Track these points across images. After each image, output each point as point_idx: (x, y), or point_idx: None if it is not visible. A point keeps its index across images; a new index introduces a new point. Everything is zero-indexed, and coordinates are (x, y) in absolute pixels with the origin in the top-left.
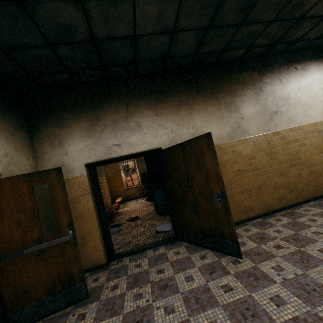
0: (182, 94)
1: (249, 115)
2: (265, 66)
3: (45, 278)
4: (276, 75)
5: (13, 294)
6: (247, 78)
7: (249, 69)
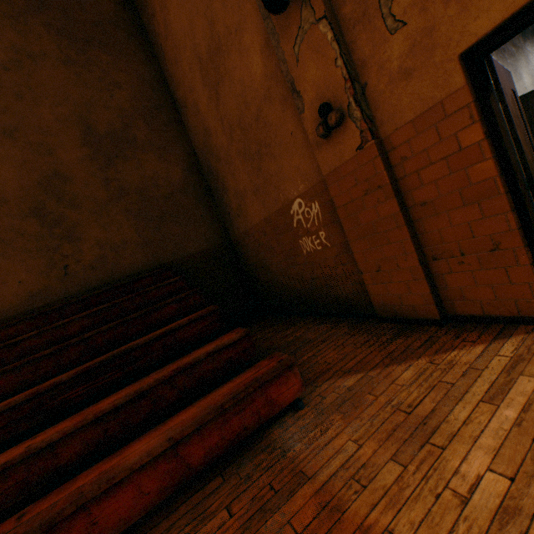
0: None
1: (528, 86)
2: (523, 32)
3: None
4: (531, 46)
5: None
6: (517, 41)
7: None
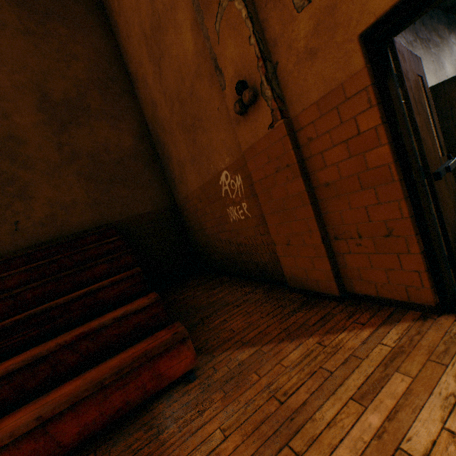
0: (406, 32)
1: (450, 75)
2: (449, 25)
3: (455, 218)
4: None
5: (451, 237)
6: (442, 32)
7: (441, 23)
